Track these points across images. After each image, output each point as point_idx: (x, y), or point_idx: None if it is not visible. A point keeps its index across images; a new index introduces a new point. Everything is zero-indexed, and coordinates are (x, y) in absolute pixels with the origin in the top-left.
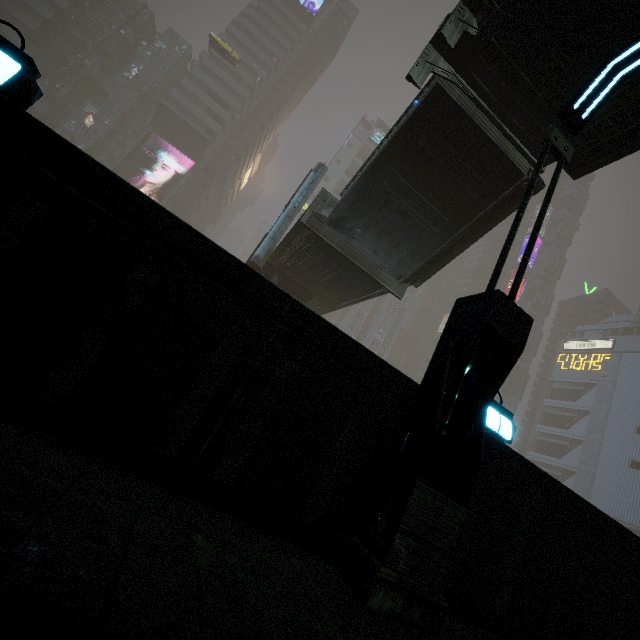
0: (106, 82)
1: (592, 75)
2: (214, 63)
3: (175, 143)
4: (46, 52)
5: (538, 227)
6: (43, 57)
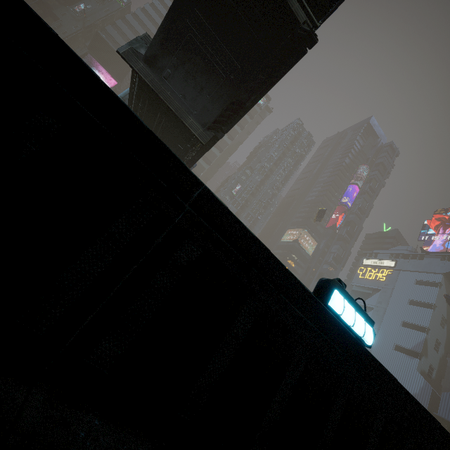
0: (59, 10)
1: None
2: (144, 15)
3: (105, 65)
4: None
5: None
6: None
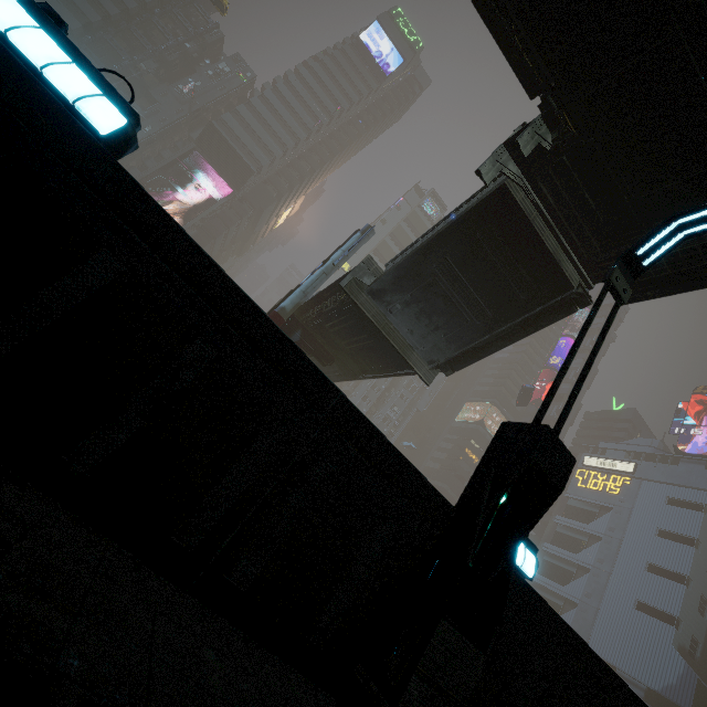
0: (157, 89)
1: (657, 229)
2: (276, 97)
3: (216, 166)
4: (101, 45)
5: (590, 364)
6: (96, 50)
